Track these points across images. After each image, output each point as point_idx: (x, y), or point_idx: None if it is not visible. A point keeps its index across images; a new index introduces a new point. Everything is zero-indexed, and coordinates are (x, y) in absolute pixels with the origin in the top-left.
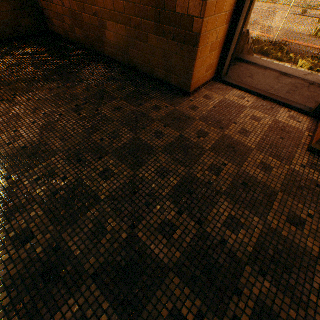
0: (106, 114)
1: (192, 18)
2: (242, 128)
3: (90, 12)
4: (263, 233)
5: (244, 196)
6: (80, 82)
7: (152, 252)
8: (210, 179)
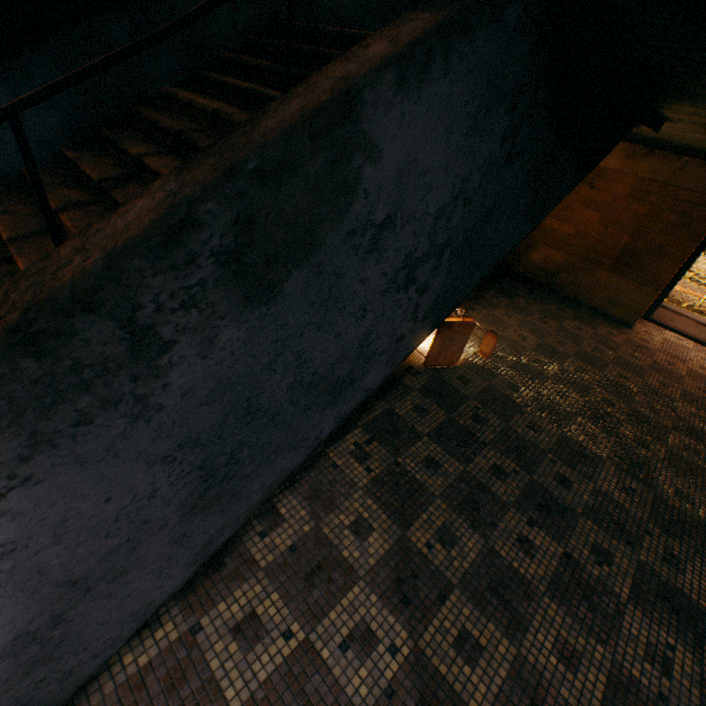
0: (572, 331)
1: (661, 271)
2: (700, 365)
3: None
4: None
5: None
6: (513, 295)
7: (697, 426)
8: (702, 395)
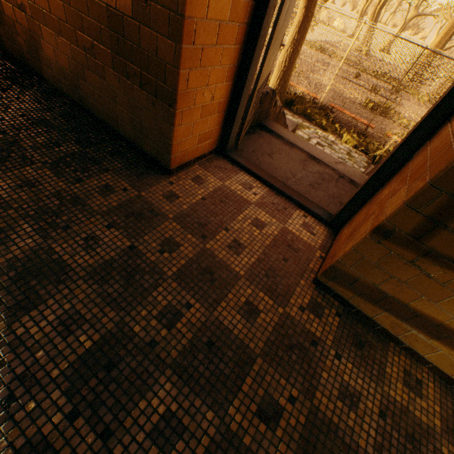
0: (0, 191)
1: (164, 64)
2: (235, 239)
3: (12, 1)
4: (213, 443)
5: (204, 368)
6: None
7: None
8: (156, 336)
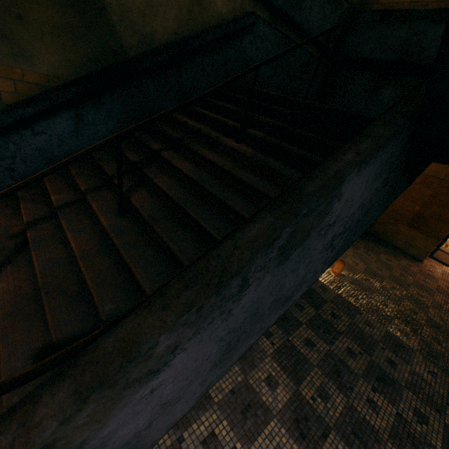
0: (385, 261)
1: (440, 229)
2: None
3: None
4: None
5: None
6: None
7: None
8: None
